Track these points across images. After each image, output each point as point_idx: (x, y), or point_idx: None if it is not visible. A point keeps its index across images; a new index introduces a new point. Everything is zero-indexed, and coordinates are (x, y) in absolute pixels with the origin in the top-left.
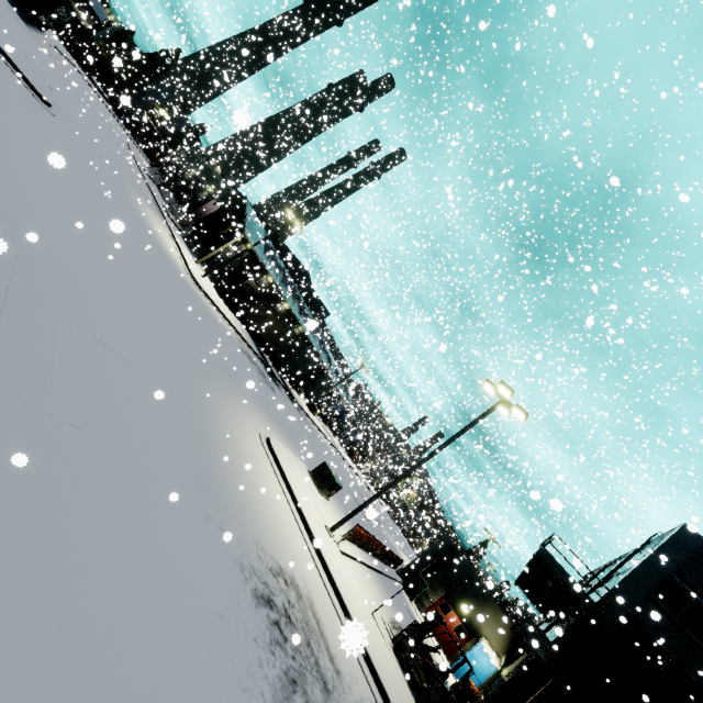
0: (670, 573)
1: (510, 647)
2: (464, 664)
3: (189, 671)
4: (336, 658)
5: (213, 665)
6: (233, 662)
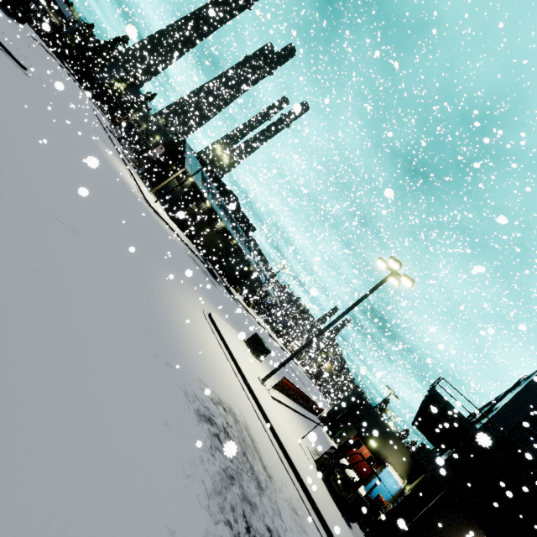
0: (536, 404)
1: (410, 471)
2: (372, 474)
3: (136, 456)
4: (268, 467)
5: (158, 455)
6: (177, 456)
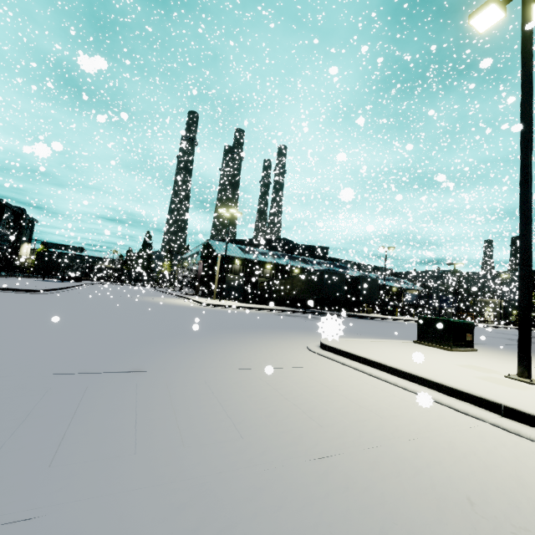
0: None
1: None
2: None
3: None
4: None
5: None
6: None
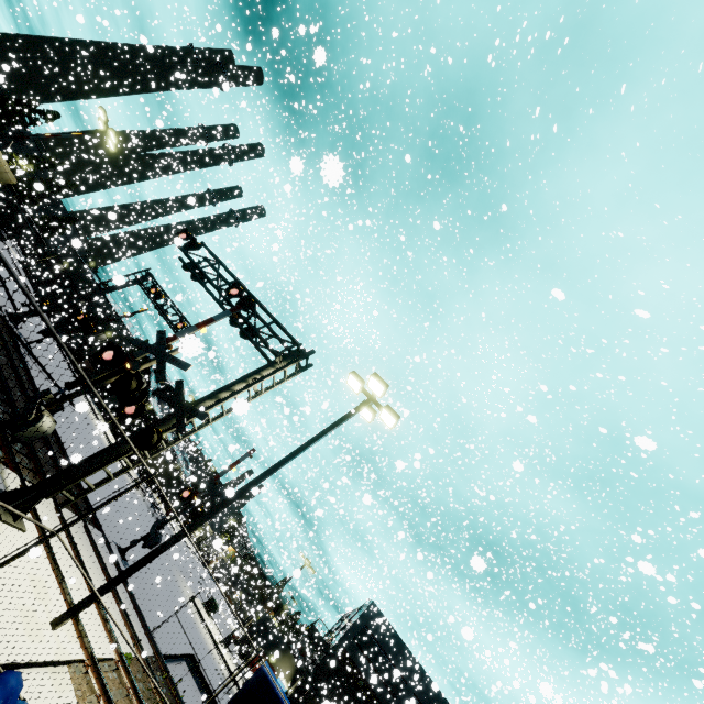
0: (364, 626)
1: (294, 675)
2: None
3: None
4: None
5: None
6: None
